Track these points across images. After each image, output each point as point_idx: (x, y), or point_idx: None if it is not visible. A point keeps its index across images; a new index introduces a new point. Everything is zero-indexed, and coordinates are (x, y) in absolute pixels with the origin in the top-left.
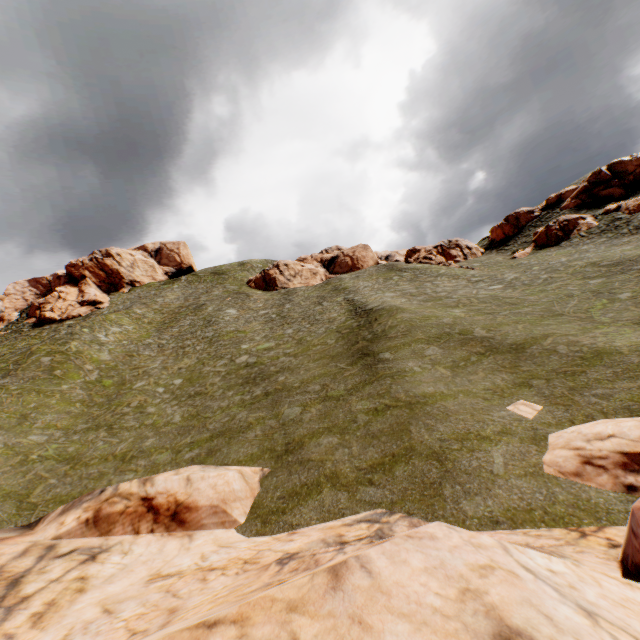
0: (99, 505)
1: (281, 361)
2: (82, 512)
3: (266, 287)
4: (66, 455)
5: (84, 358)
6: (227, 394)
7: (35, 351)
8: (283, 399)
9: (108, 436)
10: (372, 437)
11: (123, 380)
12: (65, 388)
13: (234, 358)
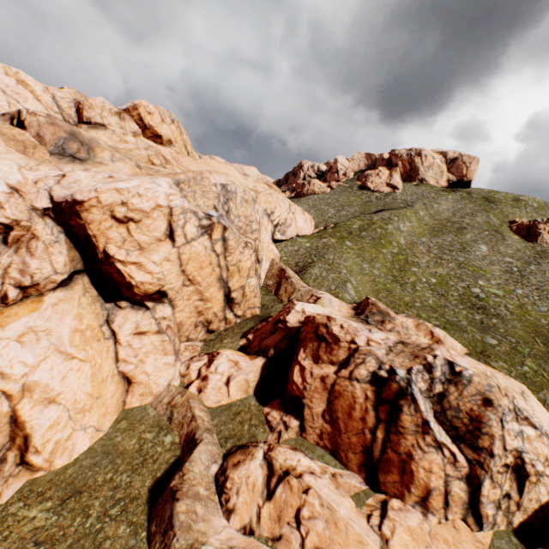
0: (418, 323)
1: (499, 310)
2: (413, 321)
3: (524, 236)
4: (386, 287)
5: (392, 238)
6: (458, 307)
7: (374, 222)
8: (489, 332)
9: (400, 289)
10: (523, 376)
11: (406, 262)
12: (384, 252)
13: (469, 287)
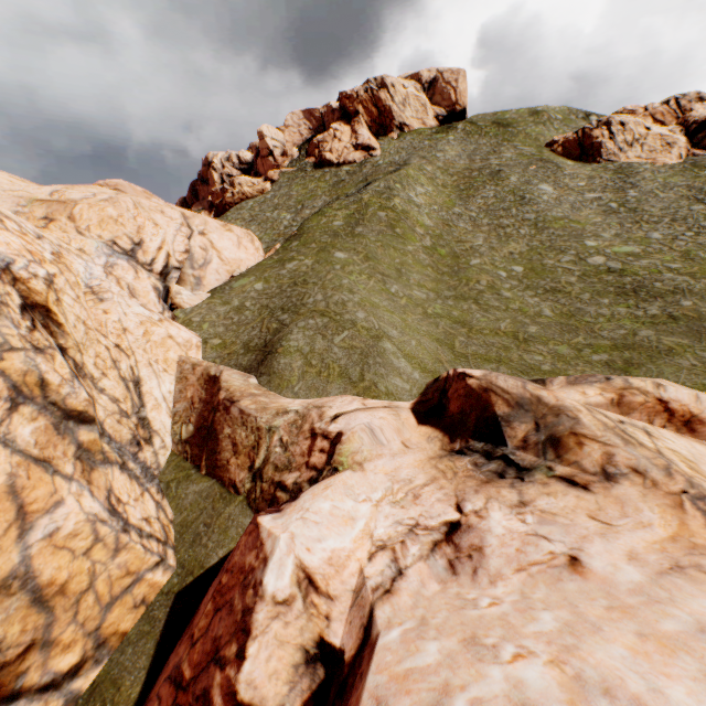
0: (617, 391)
1: (668, 278)
2: (600, 391)
3: (580, 156)
4: (455, 318)
5: (411, 220)
6: (600, 301)
7: (368, 203)
8: None
9: (480, 310)
10: None
11: (454, 253)
12: (410, 249)
13: (582, 257)
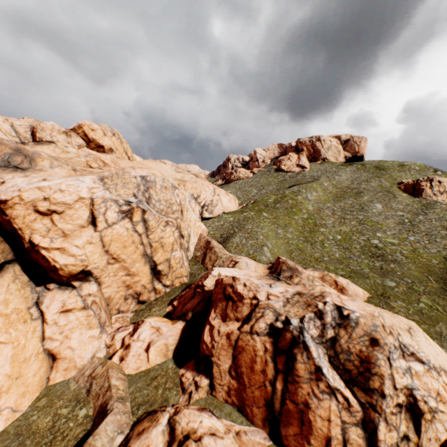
0: (323, 274)
1: (396, 256)
2: (319, 273)
3: (411, 193)
4: (298, 247)
5: (302, 206)
6: (361, 257)
7: (286, 195)
8: (388, 275)
9: (310, 248)
10: (420, 313)
11: (315, 224)
12: (296, 218)
13: (369, 239)
